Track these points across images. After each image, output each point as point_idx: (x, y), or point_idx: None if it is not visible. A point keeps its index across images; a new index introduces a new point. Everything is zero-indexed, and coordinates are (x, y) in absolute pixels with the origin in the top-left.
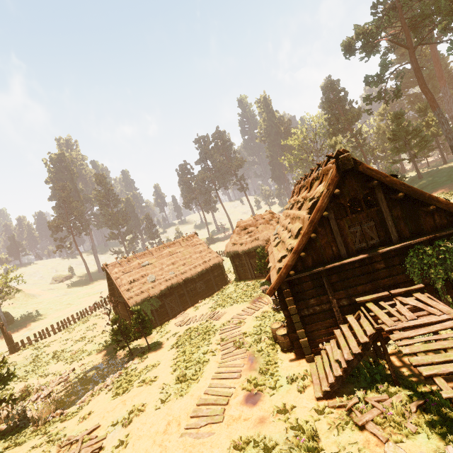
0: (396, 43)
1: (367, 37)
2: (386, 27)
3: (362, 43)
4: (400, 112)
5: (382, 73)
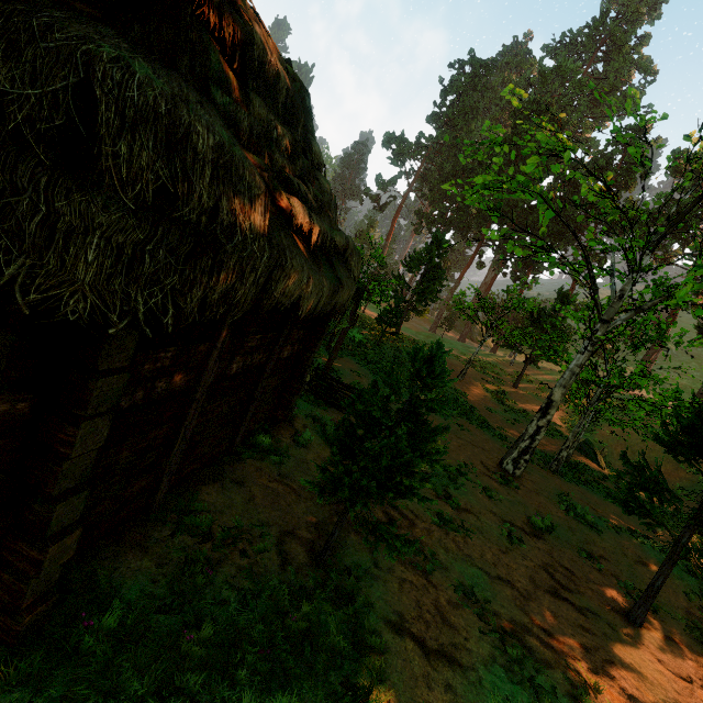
0: (407, 175)
1: (401, 149)
2: (413, 158)
3: (396, 149)
4: (376, 223)
5: (388, 184)
